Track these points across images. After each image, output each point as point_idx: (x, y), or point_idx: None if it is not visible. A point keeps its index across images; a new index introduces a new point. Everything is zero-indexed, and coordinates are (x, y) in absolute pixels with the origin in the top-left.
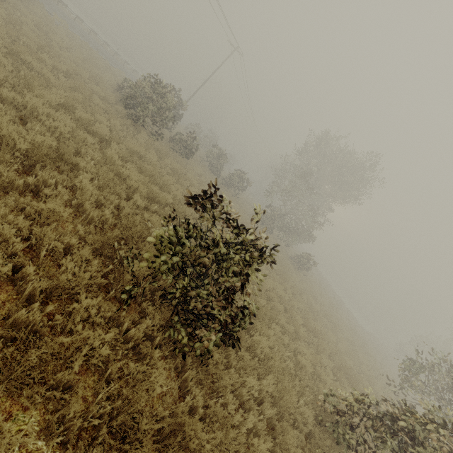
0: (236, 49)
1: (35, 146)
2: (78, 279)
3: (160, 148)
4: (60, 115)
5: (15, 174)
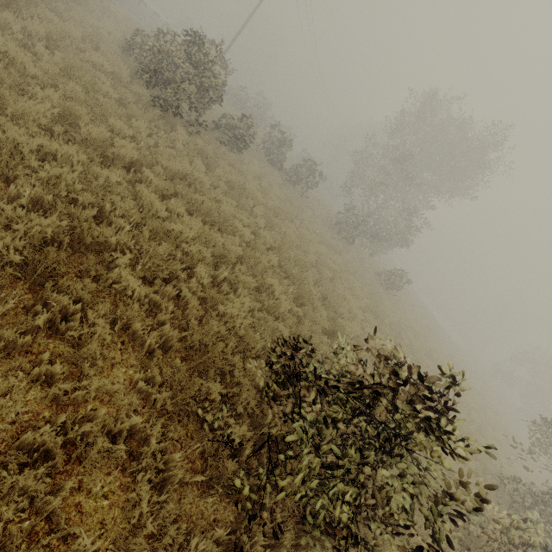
0: None
1: (34, 236)
2: (163, 511)
3: (205, 149)
4: (59, 147)
5: (14, 301)
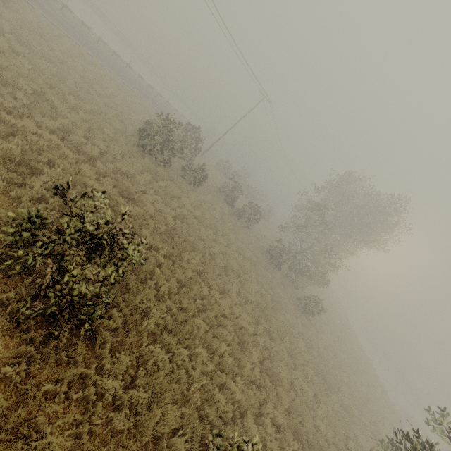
0: (265, 97)
1: (3, 151)
2: None
3: (160, 172)
4: (48, 135)
5: None
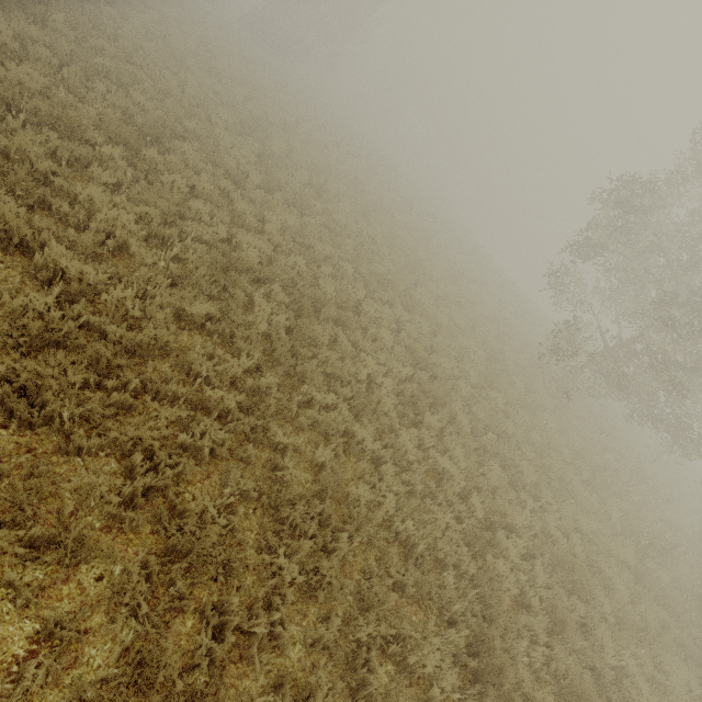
0: None
1: None
2: None
3: None
4: None
5: None
